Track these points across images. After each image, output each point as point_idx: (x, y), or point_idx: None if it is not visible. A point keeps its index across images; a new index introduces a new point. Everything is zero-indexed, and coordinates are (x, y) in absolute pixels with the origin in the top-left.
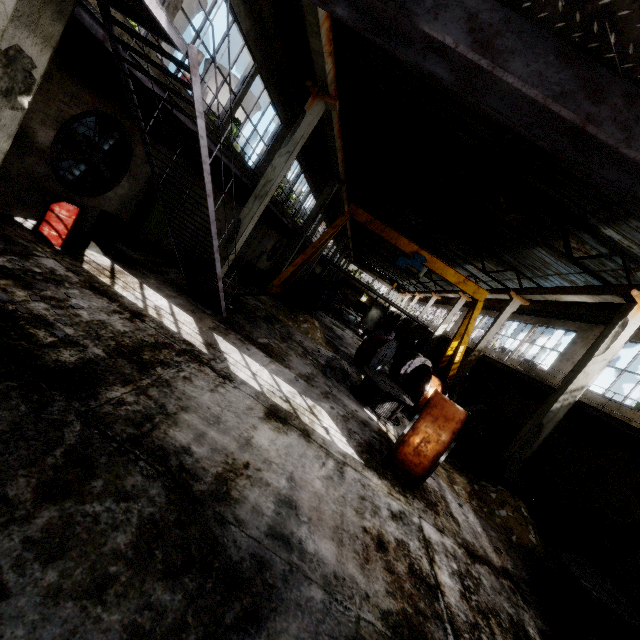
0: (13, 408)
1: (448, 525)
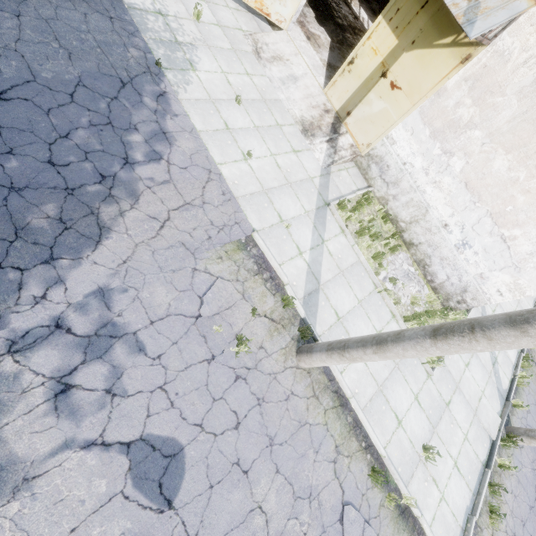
0: (332, 27)
1: None
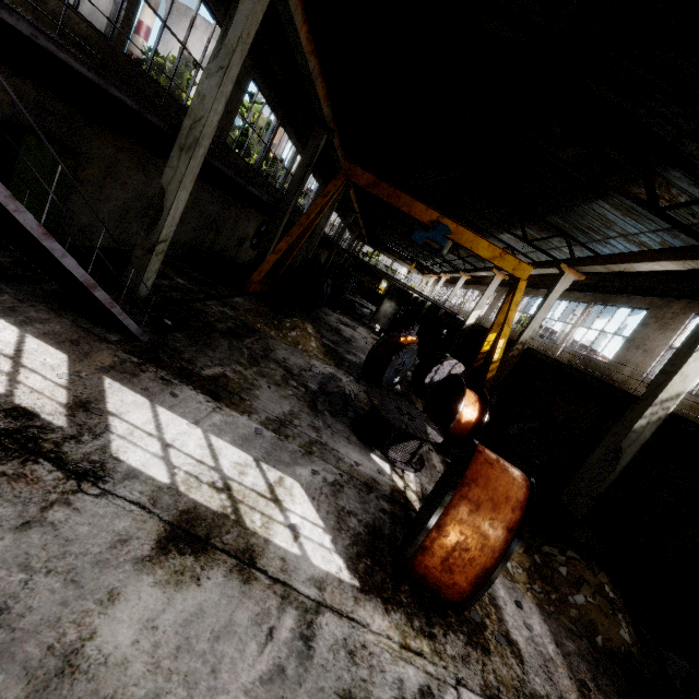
0: None
1: (505, 672)
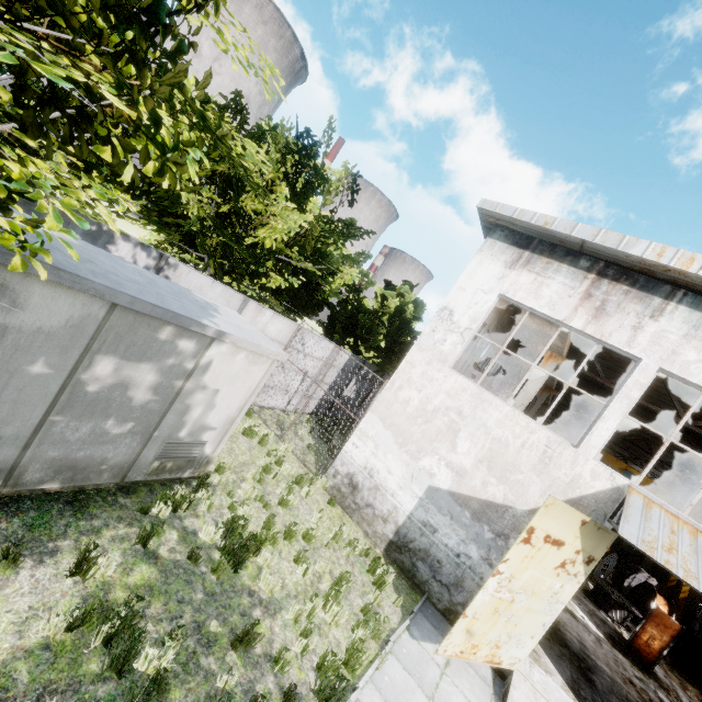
0: None
1: None
